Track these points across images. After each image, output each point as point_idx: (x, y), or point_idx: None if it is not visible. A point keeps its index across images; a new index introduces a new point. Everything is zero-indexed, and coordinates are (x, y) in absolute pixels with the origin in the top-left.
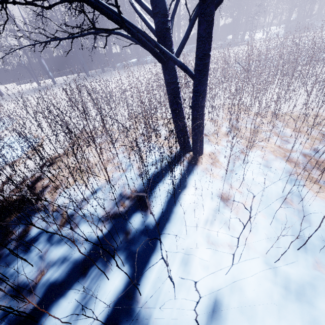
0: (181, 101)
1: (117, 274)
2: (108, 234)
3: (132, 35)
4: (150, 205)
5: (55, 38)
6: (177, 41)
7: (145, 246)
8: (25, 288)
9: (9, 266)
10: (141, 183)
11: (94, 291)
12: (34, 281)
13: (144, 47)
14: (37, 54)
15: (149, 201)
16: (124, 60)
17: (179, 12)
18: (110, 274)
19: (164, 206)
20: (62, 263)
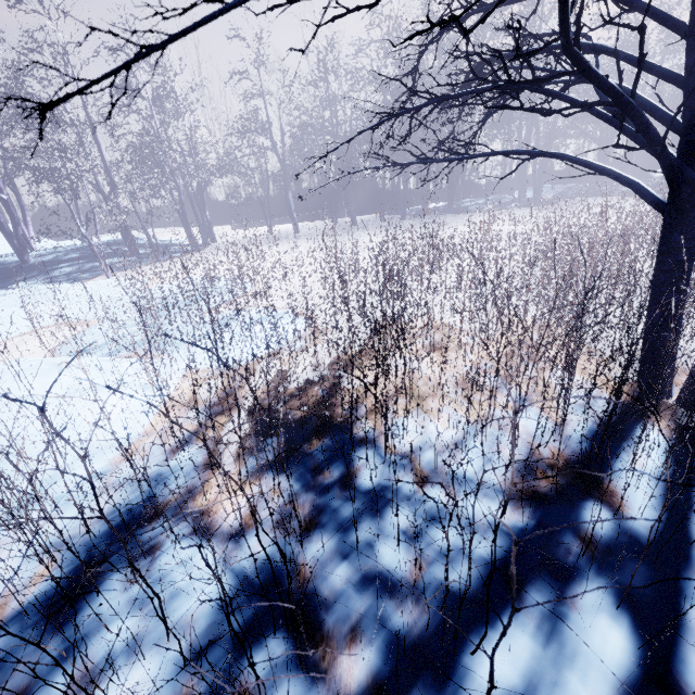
0: (687, 288)
1: (606, 621)
2: (539, 529)
3: (661, 159)
4: (614, 492)
5: (426, 160)
6: (540, 175)
7: (655, 580)
8: (396, 584)
9: (347, 532)
10: (571, 440)
11: (561, 640)
12: (409, 576)
13: (622, 181)
14: (286, 183)
15: (610, 484)
16: (423, 202)
17: (554, 123)
18: (587, 616)
19: (660, 503)
20: (457, 558)
